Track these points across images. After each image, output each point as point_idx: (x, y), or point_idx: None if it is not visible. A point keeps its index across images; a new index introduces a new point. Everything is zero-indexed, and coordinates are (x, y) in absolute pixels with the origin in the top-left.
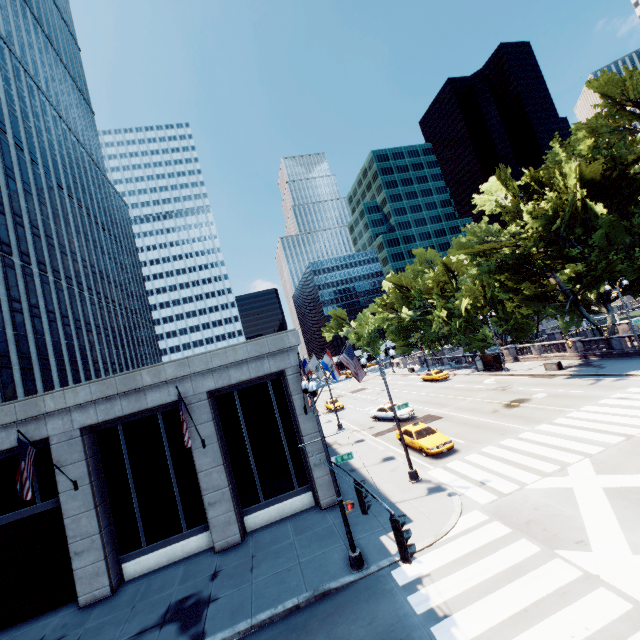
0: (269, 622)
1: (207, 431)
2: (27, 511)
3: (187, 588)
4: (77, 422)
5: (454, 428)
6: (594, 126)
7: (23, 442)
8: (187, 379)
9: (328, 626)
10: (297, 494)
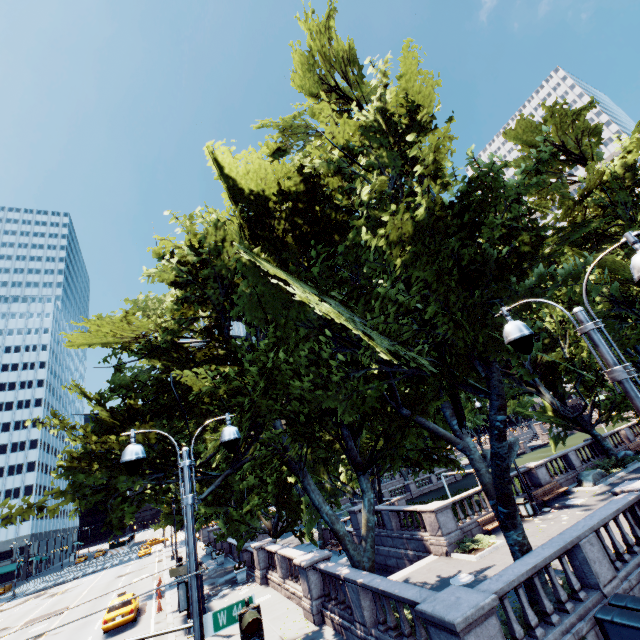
0: None
1: None
2: None
3: None
4: None
5: None
6: (289, 126)
7: None
8: None
9: None
10: None
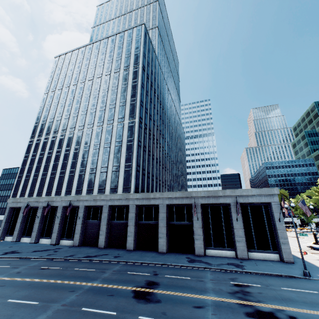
0: (269, 275)
1: (238, 216)
2: (183, 223)
3: (232, 261)
4: (199, 201)
5: None
6: None
7: (194, 201)
8: (233, 197)
9: (296, 281)
10: (271, 253)
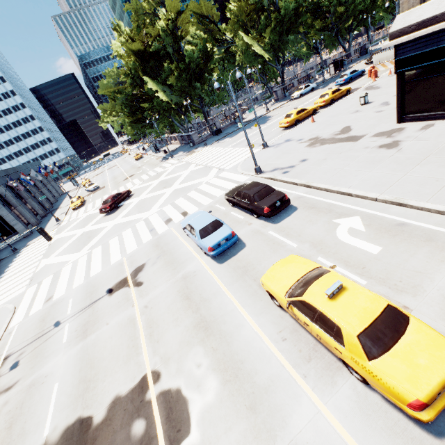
0: None
1: None
2: None
3: None
4: None
5: (98, 194)
6: (136, 9)
7: None
8: None
9: None
10: (15, 235)
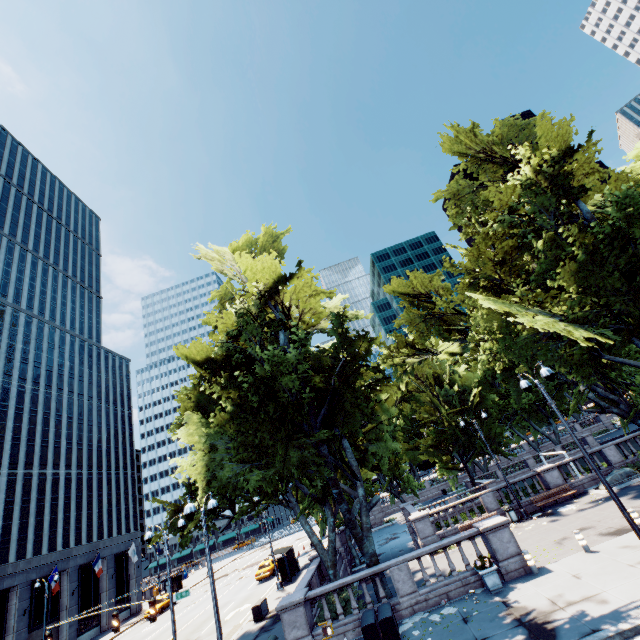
0: None
1: None
2: None
3: None
4: None
5: None
6: (224, 294)
7: None
8: None
9: None
10: None
